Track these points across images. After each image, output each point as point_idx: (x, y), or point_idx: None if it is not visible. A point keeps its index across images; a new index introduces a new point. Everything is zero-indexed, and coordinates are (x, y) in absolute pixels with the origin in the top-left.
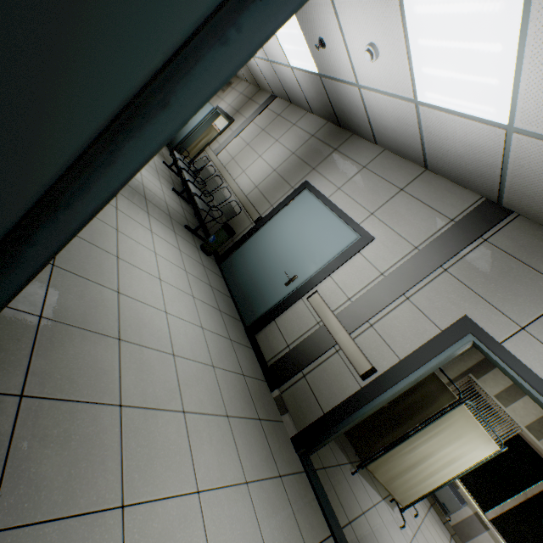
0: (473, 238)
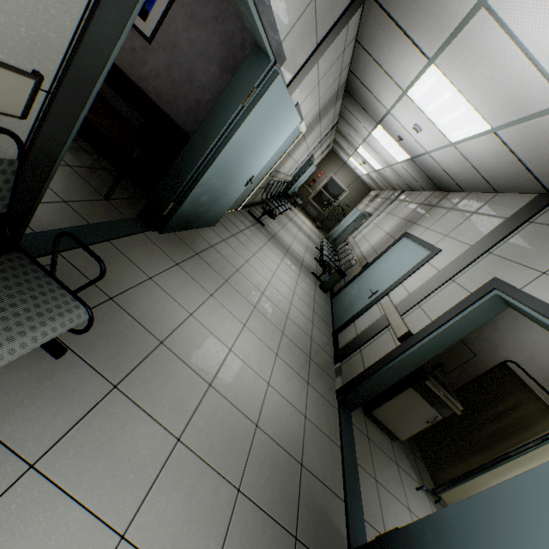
0: (518, 224)
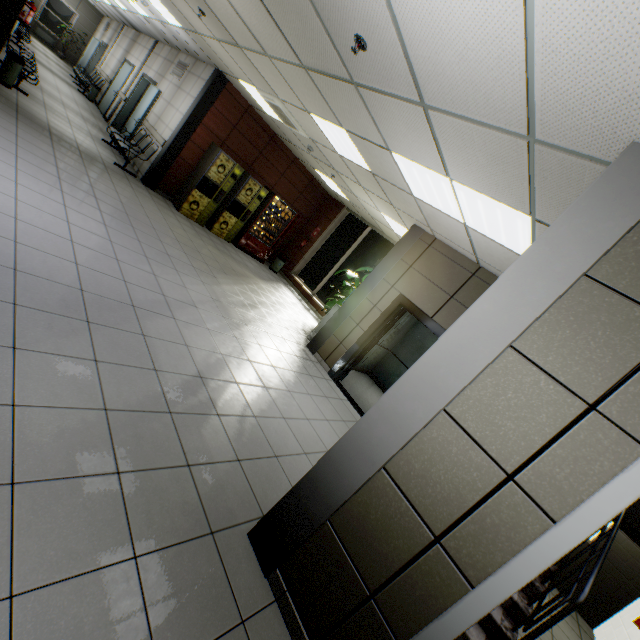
0: (151, 53)
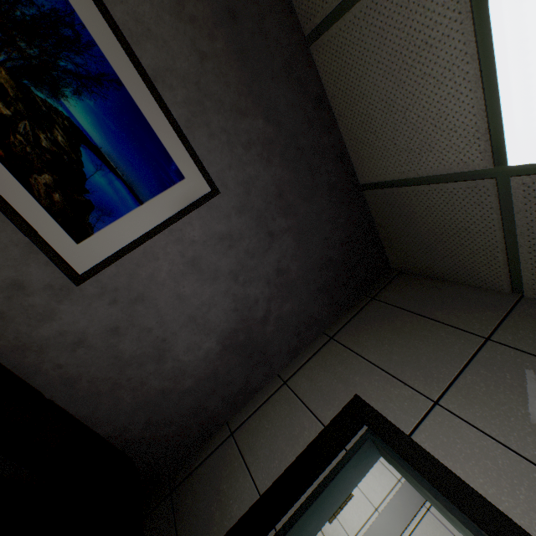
0: None
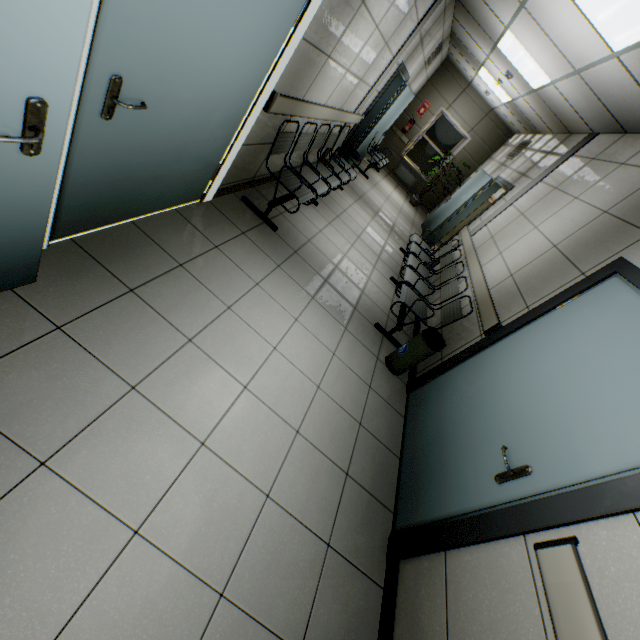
0: None
